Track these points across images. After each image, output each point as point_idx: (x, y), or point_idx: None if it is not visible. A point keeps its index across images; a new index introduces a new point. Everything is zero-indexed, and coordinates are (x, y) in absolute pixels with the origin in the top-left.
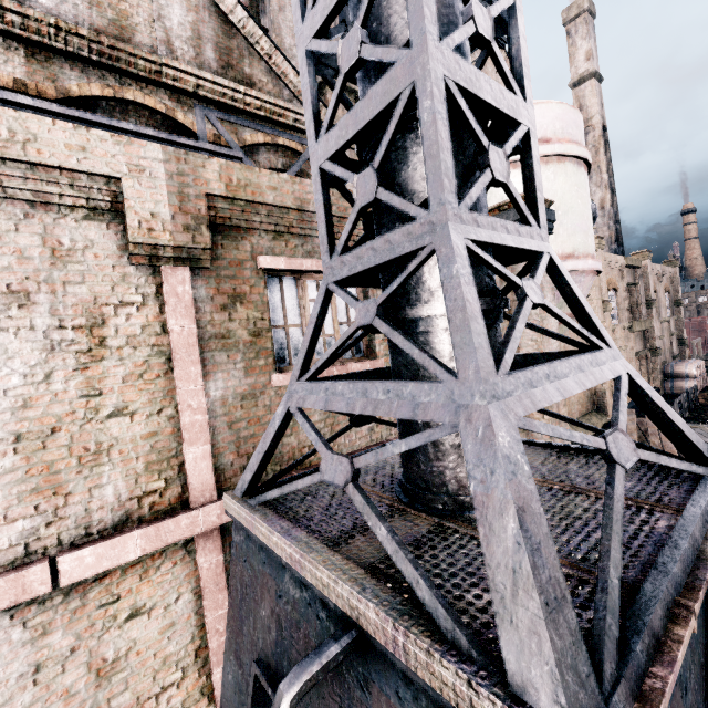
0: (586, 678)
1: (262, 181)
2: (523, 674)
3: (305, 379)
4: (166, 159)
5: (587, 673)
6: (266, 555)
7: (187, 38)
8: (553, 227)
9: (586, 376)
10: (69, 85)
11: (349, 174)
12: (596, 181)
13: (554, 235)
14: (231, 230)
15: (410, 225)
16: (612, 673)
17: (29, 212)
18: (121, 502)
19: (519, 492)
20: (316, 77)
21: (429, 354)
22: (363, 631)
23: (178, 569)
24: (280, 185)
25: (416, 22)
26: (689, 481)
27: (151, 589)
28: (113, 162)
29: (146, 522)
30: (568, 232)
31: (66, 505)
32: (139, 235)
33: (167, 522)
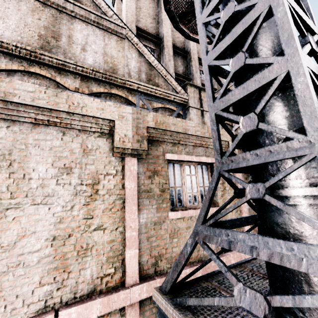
0: None
1: (169, 121)
2: None
3: (208, 225)
4: (132, 113)
5: None
6: None
7: (136, 71)
8: None
9: None
10: (93, 89)
11: (236, 116)
12: None
13: None
14: (155, 142)
15: (289, 142)
16: None
17: (78, 134)
18: (92, 279)
19: None
20: (181, 83)
21: None
22: None
23: None
24: (177, 123)
25: (288, 43)
26: None
27: None
28: (112, 114)
29: (103, 293)
30: None
31: (68, 278)
32: (119, 143)
33: (114, 295)
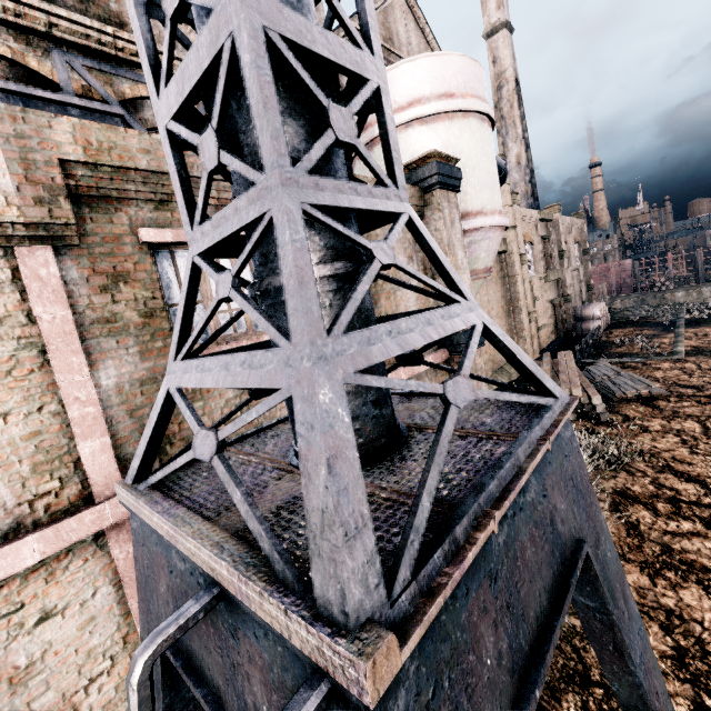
0: (375, 588)
1: (131, 144)
2: (325, 595)
3: (181, 359)
4: None
5: (377, 583)
6: (156, 536)
7: None
8: (461, 185)
9: (435, 329)
10: None
11: (193, 135)
12: (512, 137)
13: (463, 192)
14: (101, 201)
15: (252, 190)
16: (406, 579)
17: None
18: (7, 510)
19: (334, 442)
20: None
21: (274, 322)
22: (222, 587)
23: (90, 565)
24: (154, 147)
25: None
26: (536, 411)
27: (60, 589)
28: None
29: (43, 525)
30: (475, 190)
31: None
32: None
33: (68, 521)
